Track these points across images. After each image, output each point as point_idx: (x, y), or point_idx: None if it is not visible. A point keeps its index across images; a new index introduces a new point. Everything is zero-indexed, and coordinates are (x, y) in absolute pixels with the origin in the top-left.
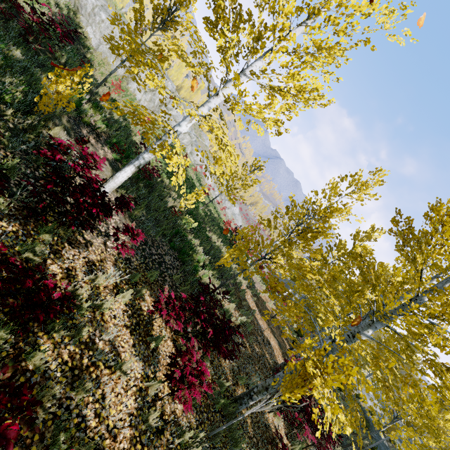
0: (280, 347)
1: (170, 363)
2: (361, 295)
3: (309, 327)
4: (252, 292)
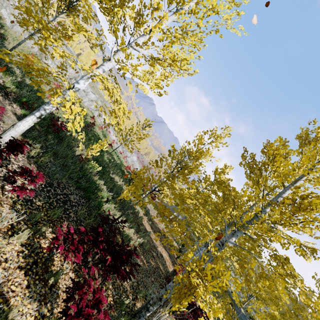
0: (170, 258)
1: (66, 299)
2: (226, 212)
3: (190, 241)
4: (148, 218)
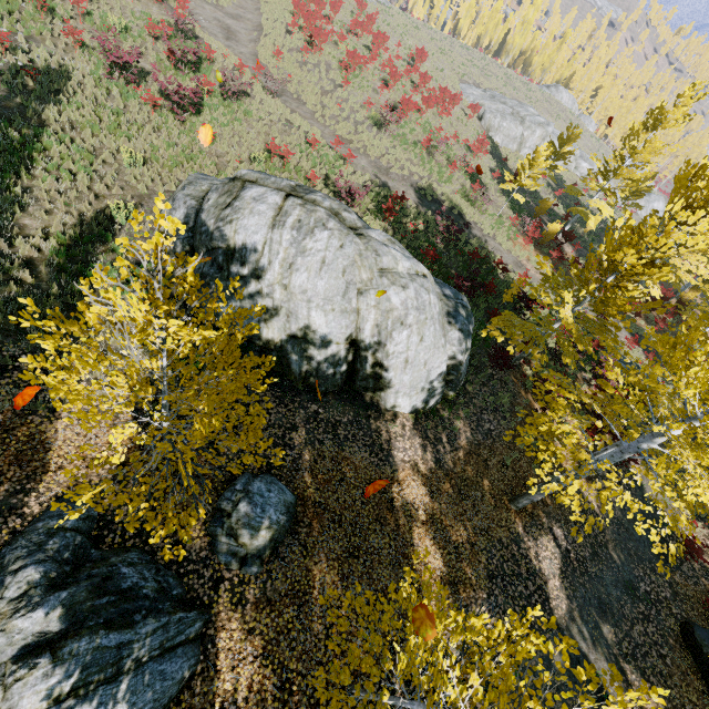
0: None
1: None
2: None
3: None
4: None
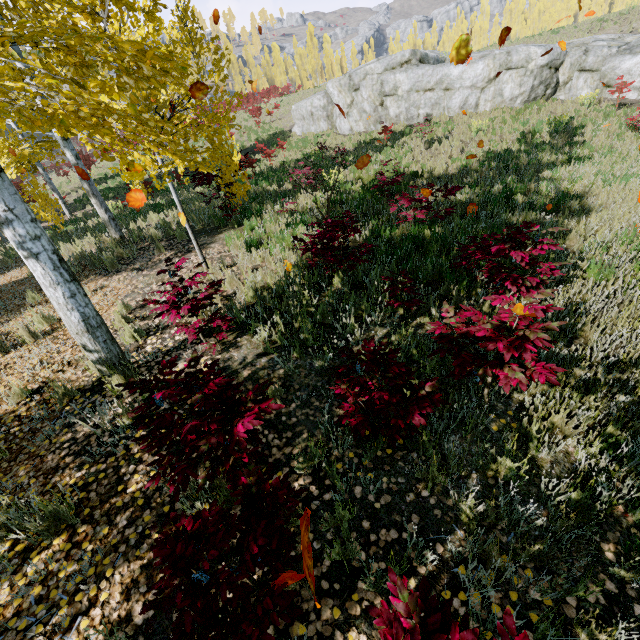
0: None
1: None
2: None
3: None
4: None
